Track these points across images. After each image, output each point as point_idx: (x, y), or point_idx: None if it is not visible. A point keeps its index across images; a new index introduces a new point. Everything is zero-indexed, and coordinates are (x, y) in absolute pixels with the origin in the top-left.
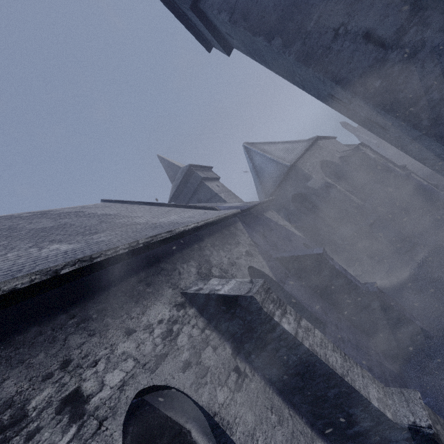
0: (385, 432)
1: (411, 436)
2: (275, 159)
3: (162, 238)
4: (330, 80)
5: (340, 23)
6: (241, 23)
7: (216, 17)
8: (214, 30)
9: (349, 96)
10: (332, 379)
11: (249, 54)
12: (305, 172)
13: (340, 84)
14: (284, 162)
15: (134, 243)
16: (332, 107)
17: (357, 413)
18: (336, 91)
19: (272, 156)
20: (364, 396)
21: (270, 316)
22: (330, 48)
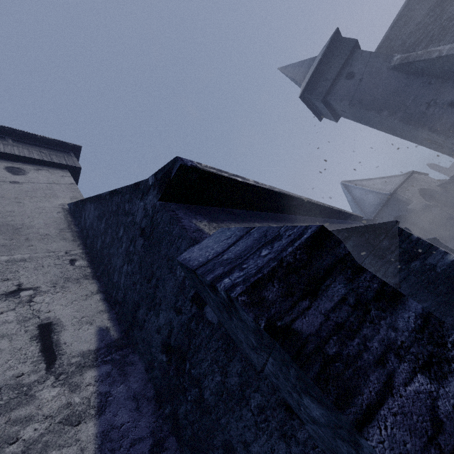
0: None
1: None
2: (374, 191)
3: (343, 212)
4: (427, 130)
5: (431, 99)
6: (357, 105)
7: (337, 104)
8: (331, 109)
9: (443, 138)
10: None
11: (355, 120)
12: (405, 198)
13: (435, 132)
14: (384, 192)
15: (338, 208)
16: (427, 147)
17: None
18: (432, 137)
19: (371, 188)
20: None
21: None
22: (425, 113)
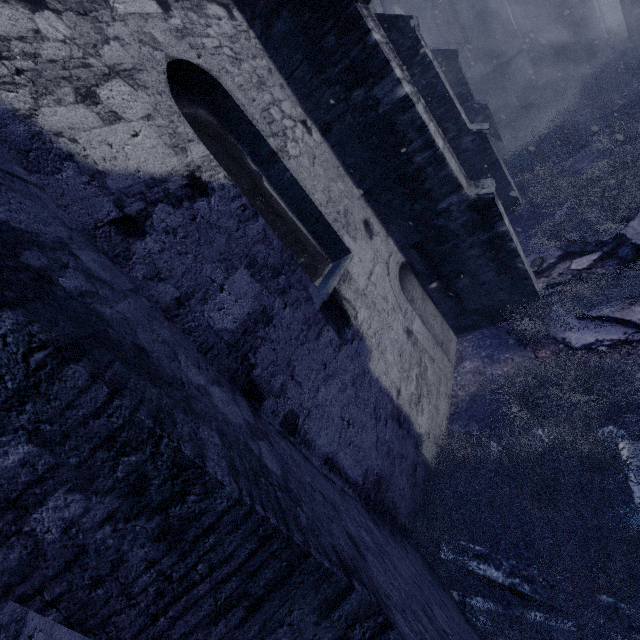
0: (461, 139)
1: (474, 138)
2: None
3: None
4: None
5: None
6: None
7: None
8: None
9: None
10: (444, 100)
11: None
12: None
13: None
14: None
15: None
16: None
17: (450, 126)
18: None
19: None
20: (459, 111)
21: (419, 39)
22: None
